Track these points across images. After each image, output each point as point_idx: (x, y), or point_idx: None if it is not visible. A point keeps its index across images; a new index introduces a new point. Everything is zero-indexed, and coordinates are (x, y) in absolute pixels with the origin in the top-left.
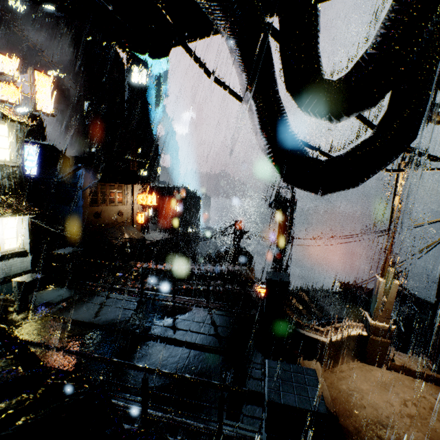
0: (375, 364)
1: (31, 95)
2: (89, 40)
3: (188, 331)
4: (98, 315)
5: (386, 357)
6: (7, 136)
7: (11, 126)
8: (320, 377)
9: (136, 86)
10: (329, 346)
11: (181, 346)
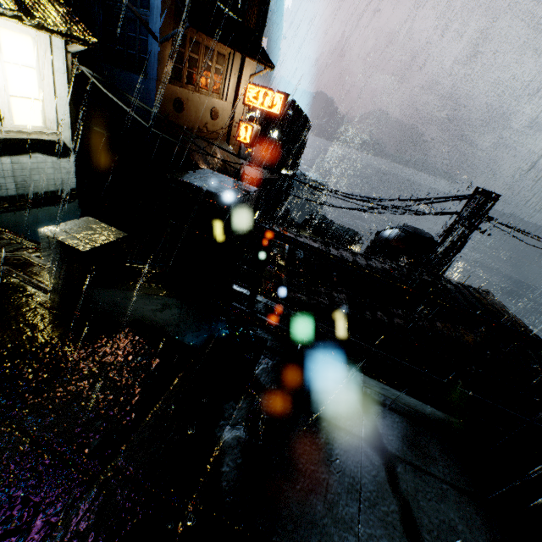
0: None
1: None
2: None
3: None
4: None
5: None
6: None
7: None
8: None
9: None
10: None
11: None
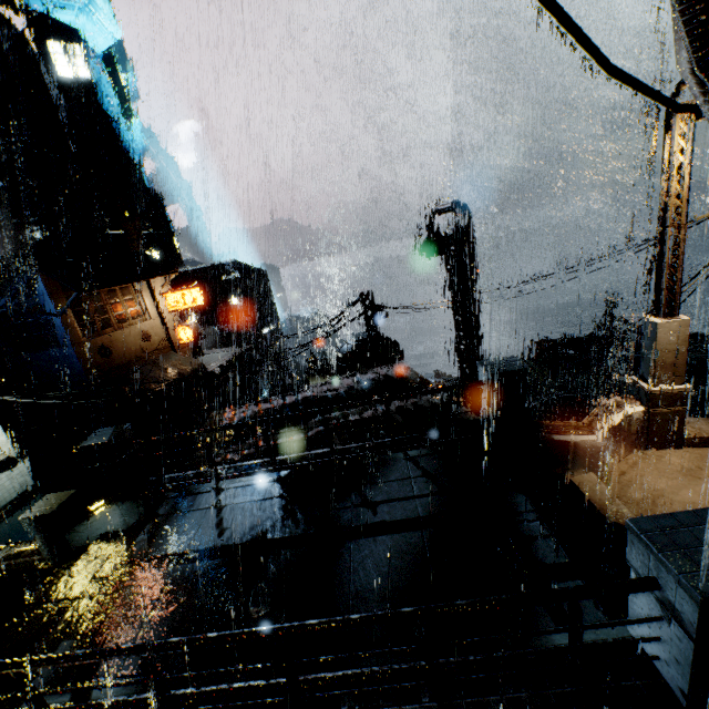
0: (662, 446)
1: None
2: None
3: (394, 502)
4: (225, 529)
5: (677, 433)
6: None
7: None
8: (607, 495)
9: (72, 85)
10: (602, 445)
11: (402, 531)
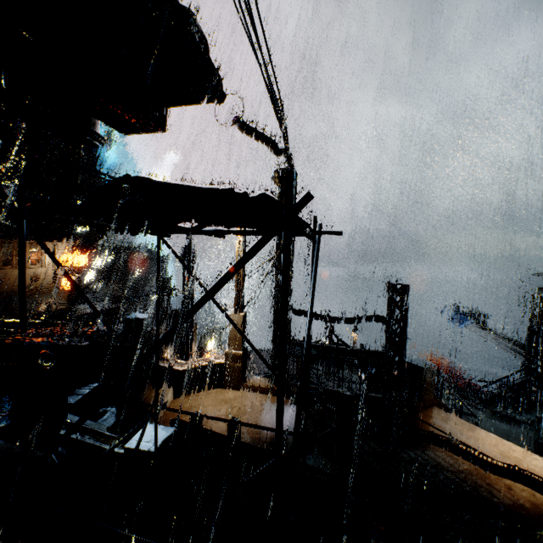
0: (232, 387)
1: None
2: None
3: None
4: None
5: (239, 380)
6: None
7: None
8: (162, 398)
9: None
10: (183, 373)
11: None
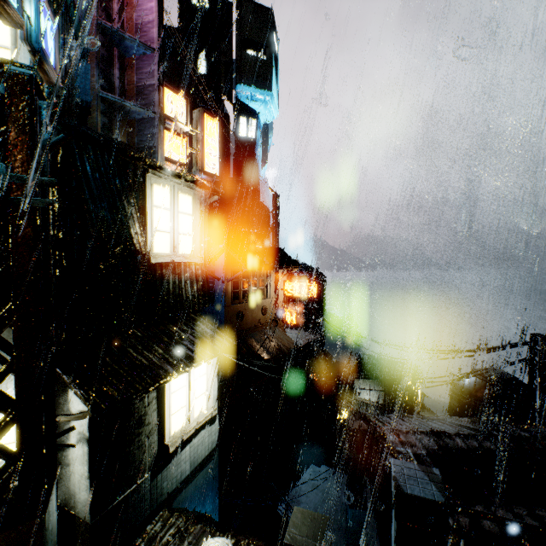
0: None
1: (198, 150)
2: (192, 93)
3: None
4: None
5: None
6: (191, 213)
7: (195, 197)
8: None
9: (244, 141)
10: None
11: None
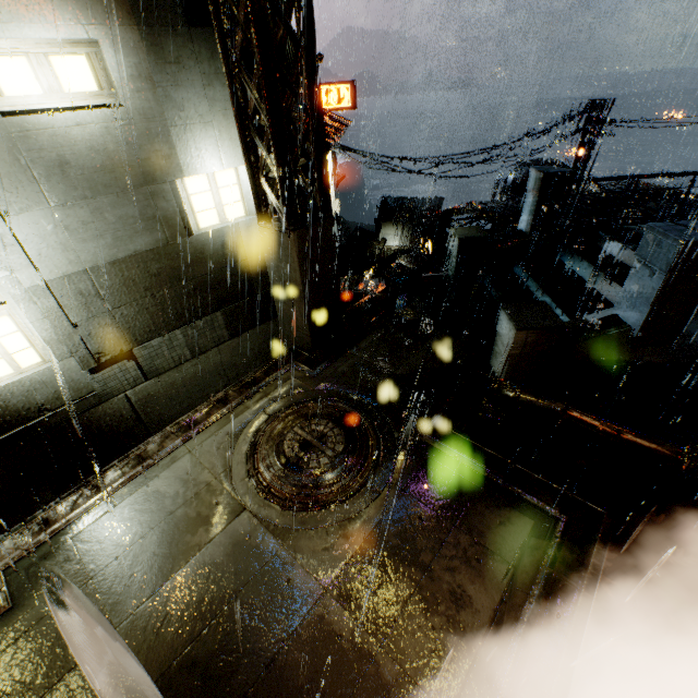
0: None
1: None
2: None
3: None
4: None
5: None
6: None
7: None
8: None
9: None
10: None
11: None
